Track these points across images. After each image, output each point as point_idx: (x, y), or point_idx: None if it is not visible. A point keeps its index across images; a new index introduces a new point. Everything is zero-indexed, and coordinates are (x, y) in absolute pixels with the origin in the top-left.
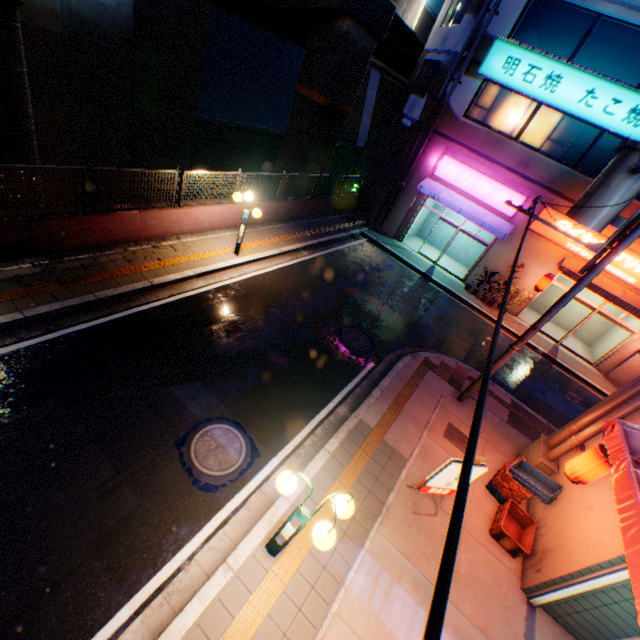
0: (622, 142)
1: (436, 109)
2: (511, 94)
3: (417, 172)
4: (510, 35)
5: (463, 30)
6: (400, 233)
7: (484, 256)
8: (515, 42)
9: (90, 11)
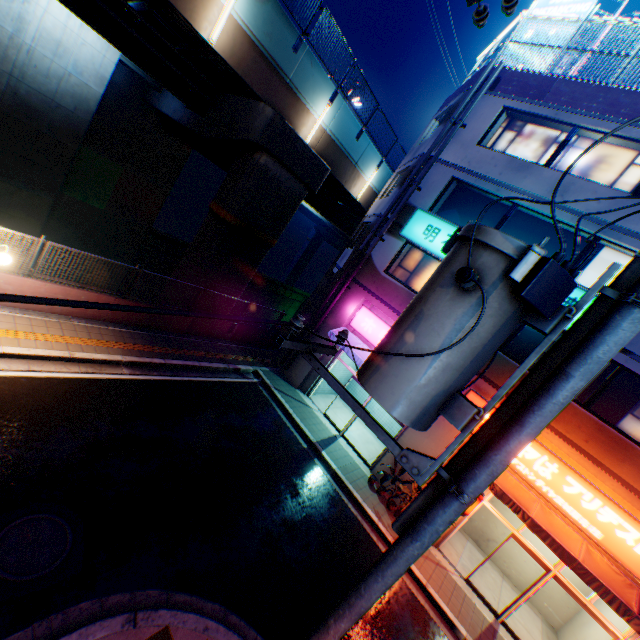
0: (455, 233)
1: (359, 259)
2: (434, 260)
3: (334, 318)
4: (433, 209)
5: (390, 198)
6: (308, 383)
7: (398, 438)
8: (439, 216)
9: (40, 102)
